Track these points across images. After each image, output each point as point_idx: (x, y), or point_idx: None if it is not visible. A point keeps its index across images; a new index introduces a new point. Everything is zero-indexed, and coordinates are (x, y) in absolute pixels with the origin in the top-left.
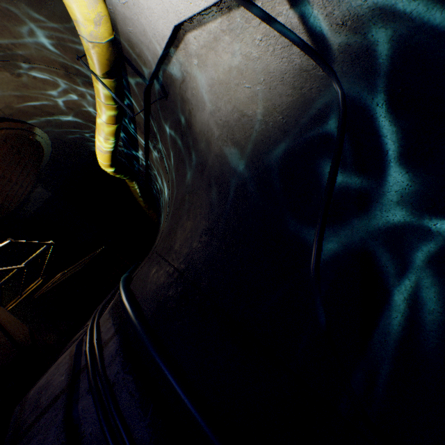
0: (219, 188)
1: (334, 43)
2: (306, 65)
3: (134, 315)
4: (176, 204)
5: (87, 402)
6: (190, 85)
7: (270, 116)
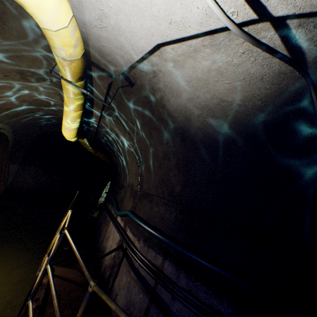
0: (206, 149)
1: (310, 57)
2: (284, 70)
3: (179, 246)
4: (159, 159)
5: (177, 306)
6: (163, 79)
7: (249, 101)
